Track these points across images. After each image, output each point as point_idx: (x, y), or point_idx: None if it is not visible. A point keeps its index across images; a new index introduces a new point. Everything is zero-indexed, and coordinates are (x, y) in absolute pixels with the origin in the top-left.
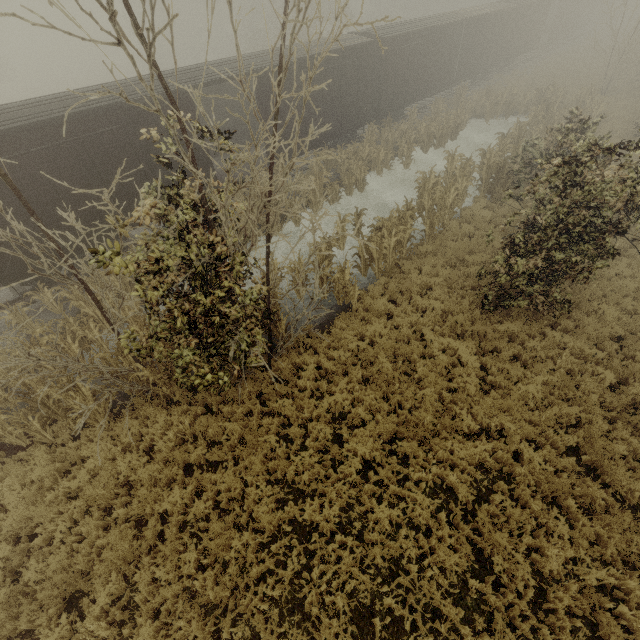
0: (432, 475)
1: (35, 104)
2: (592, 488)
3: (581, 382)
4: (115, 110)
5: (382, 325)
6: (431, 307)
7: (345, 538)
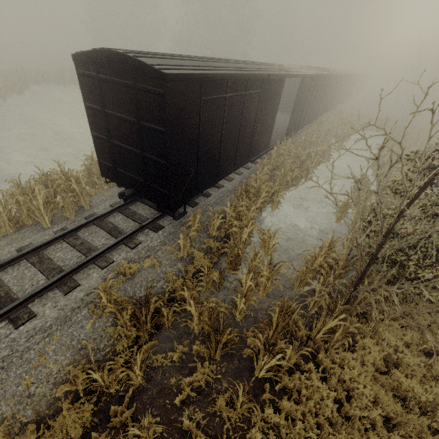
0: None
1: (215, 60)
2: None
3: None
4: (262, 79)
5: None
6: None
7: None
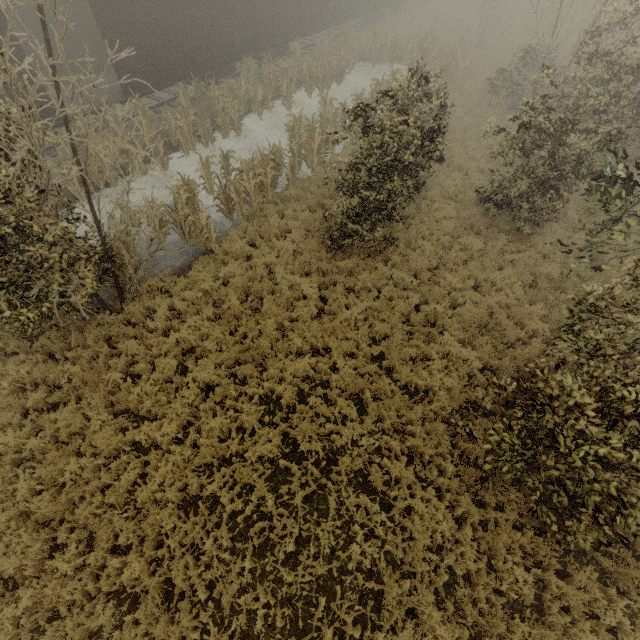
0: (265, 390)
1: None
2: (385, 383)
3: (396, 305)
4: None
5: (236, 266)
6: (284, 248)
7: (180, 448)
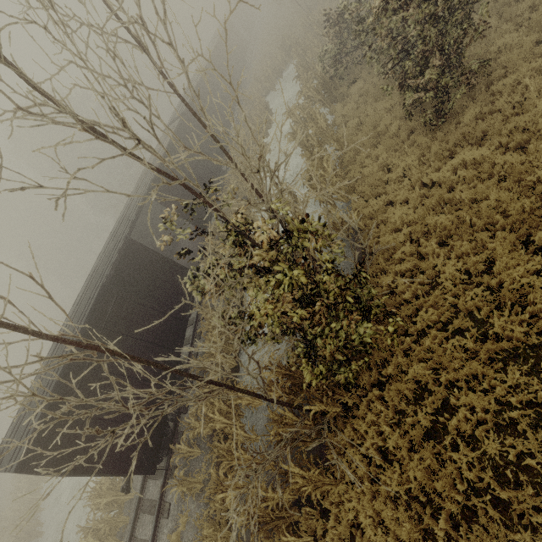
0: None
1: None
2: None
3: None
4: (105, 291)
5: (398, 208)
6: (407, 167)
7: None
